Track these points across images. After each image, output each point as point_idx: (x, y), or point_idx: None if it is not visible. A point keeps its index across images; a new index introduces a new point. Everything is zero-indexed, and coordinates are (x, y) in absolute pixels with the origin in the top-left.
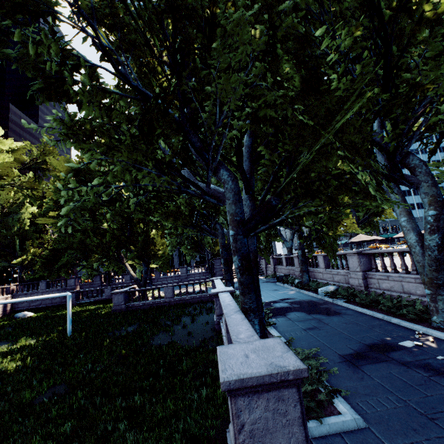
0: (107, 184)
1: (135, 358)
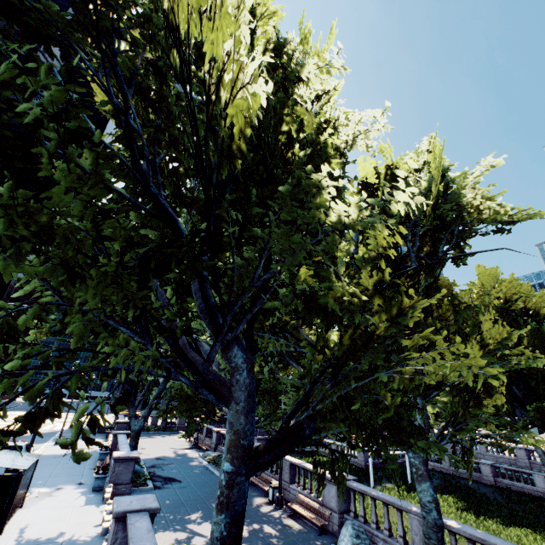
0: (525, 420)
1: (502, 495)
